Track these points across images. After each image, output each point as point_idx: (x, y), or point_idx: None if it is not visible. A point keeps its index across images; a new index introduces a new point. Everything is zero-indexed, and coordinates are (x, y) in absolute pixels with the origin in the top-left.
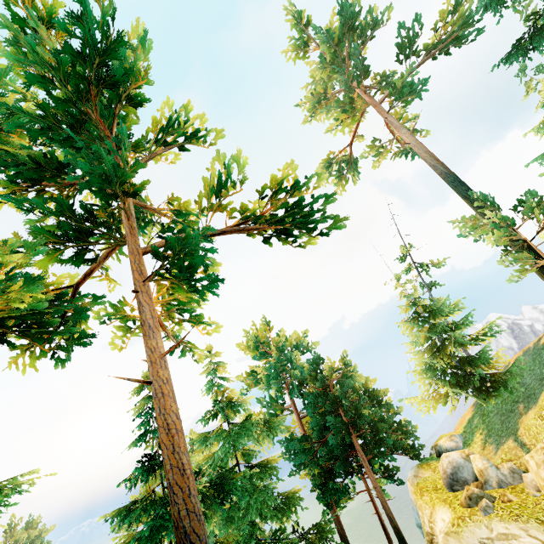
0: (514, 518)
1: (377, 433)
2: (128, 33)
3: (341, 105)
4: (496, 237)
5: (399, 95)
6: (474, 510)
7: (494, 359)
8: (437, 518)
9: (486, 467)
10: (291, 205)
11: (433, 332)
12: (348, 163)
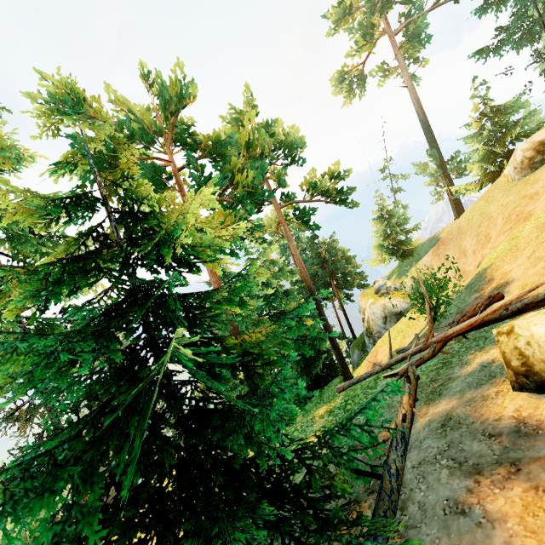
0: (393, 297)
1: (346, 277)
2: (293, 132)
3: (363, 28)
4: (430, 183)
5: (410, 38)
6: (382, 297)
7: (415, 241)
8: (368, 302)
9: (391, 285)
10: (339, 191)
11: (387, 227)
12: (358, 79)
